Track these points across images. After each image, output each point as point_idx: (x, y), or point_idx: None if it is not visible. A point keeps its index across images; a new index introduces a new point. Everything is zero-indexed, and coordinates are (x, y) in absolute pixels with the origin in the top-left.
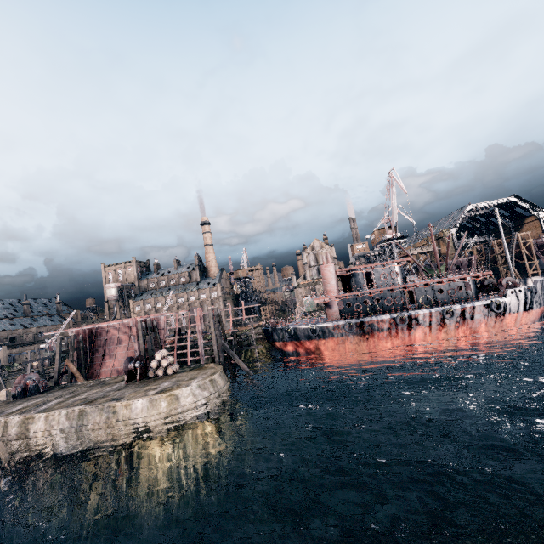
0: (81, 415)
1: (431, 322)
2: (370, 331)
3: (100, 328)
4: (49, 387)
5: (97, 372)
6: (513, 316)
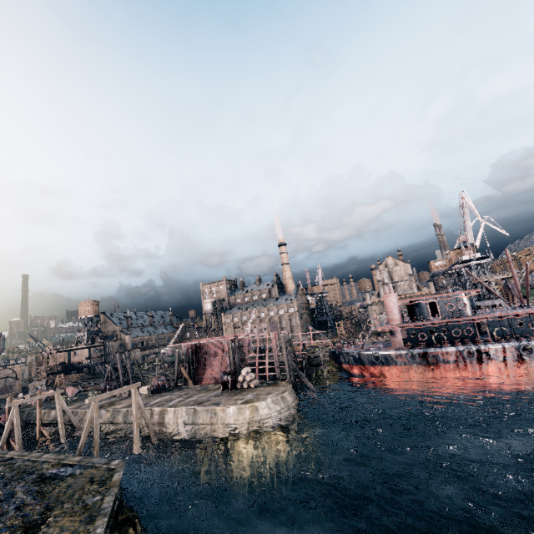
0: (194, 412)
1: (505, 357)
2: (434, 362)
3: (202, 343)
4: (172, 387)
5: (201, 378)
6: None
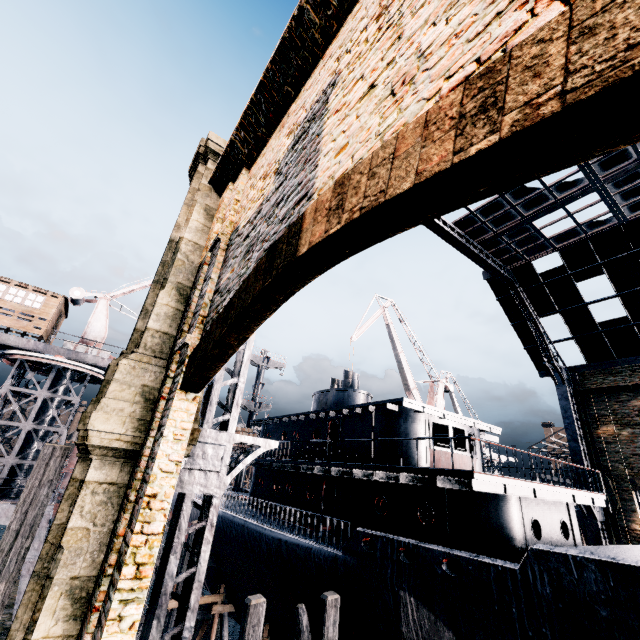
0: None
1: None
2: None
3: None
4: None
5: None
6: None
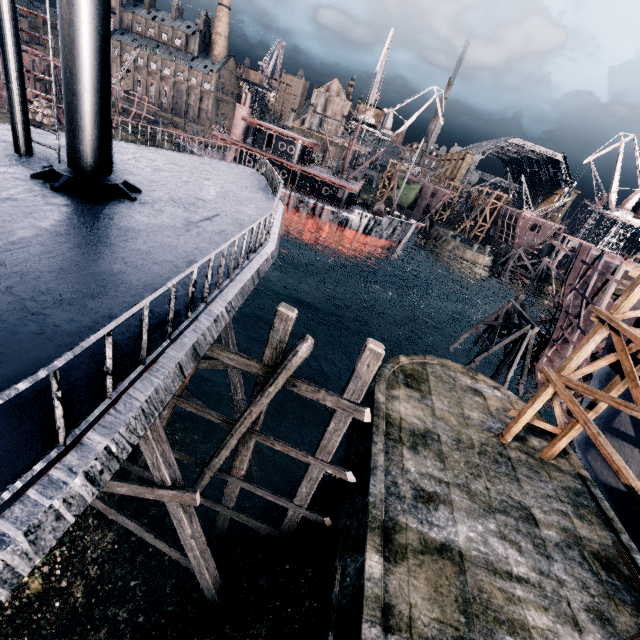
0: None
1: (289, 203)
2: None
3: None
4: None
5: None
6: (353, 233)
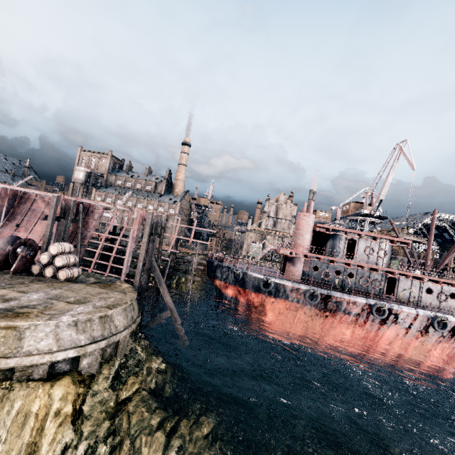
0: None
1: (411, 325)
2: (333, 309)
3: (28, 195)
4: None
5: None
6: None
